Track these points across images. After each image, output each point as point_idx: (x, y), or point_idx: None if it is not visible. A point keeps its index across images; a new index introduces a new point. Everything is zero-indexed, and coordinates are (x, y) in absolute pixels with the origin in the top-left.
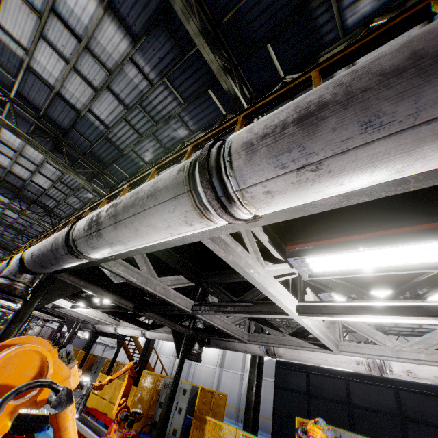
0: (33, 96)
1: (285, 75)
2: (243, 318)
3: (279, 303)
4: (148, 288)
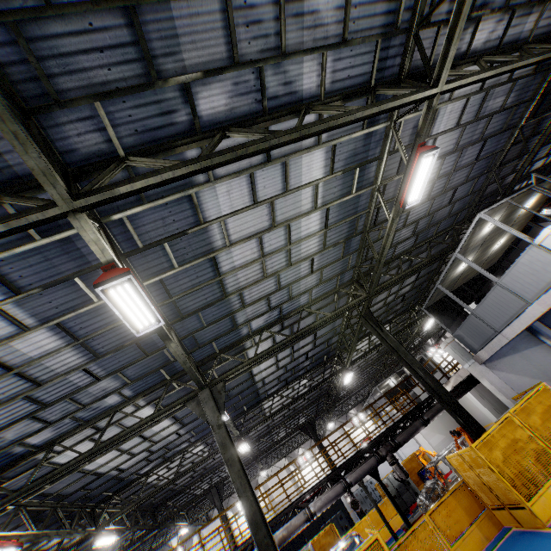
0: (56, 487)
1: (248, 410)
2: None
3: None
4: None
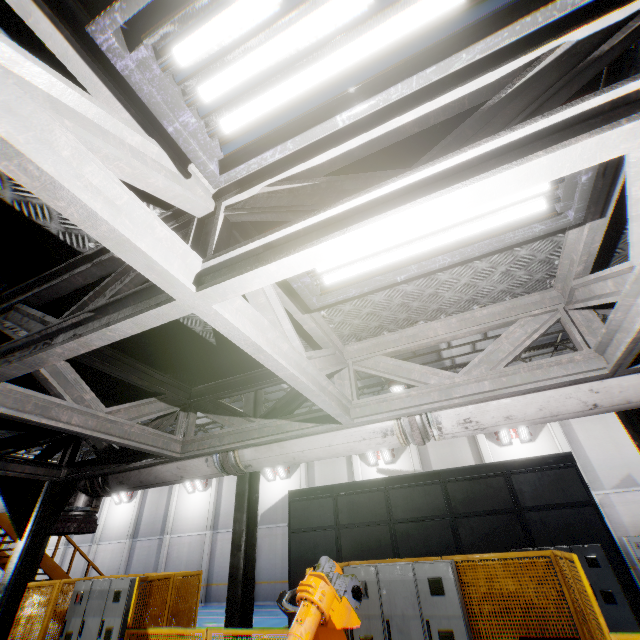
0: None
1: None
2: (168, 409)
3: (82, 216)
4: None
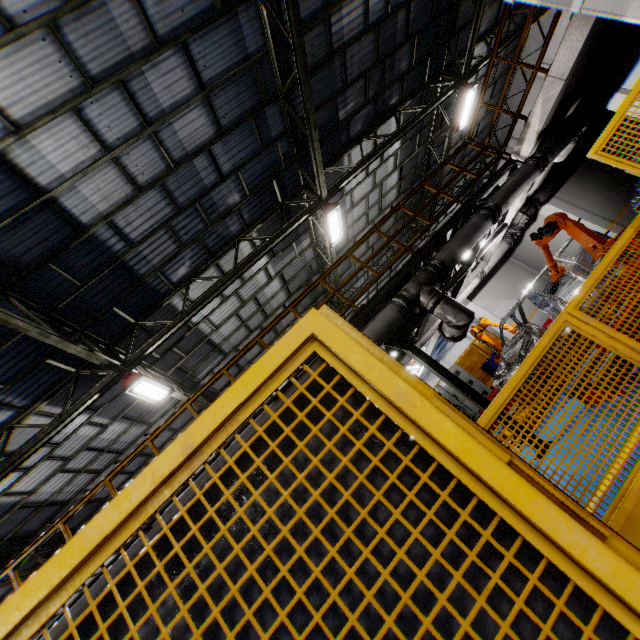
0: None
1: (138, 321)
2: None
3: None
4: None
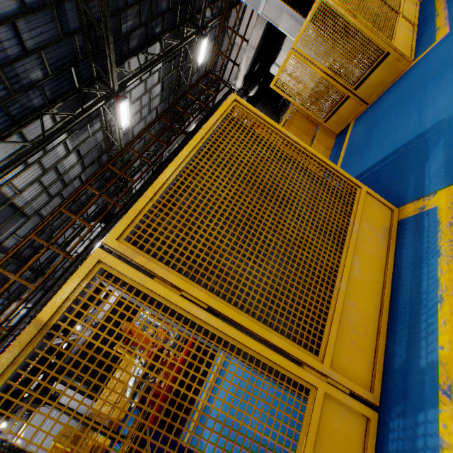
0: None
1: None
2: None
3: None
4: (54, 343)
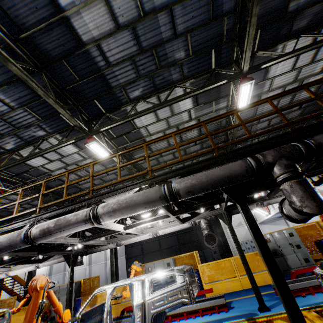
0: None
1: (106, 112)
2: None
3: (117, 230)
4: (58, 242)
